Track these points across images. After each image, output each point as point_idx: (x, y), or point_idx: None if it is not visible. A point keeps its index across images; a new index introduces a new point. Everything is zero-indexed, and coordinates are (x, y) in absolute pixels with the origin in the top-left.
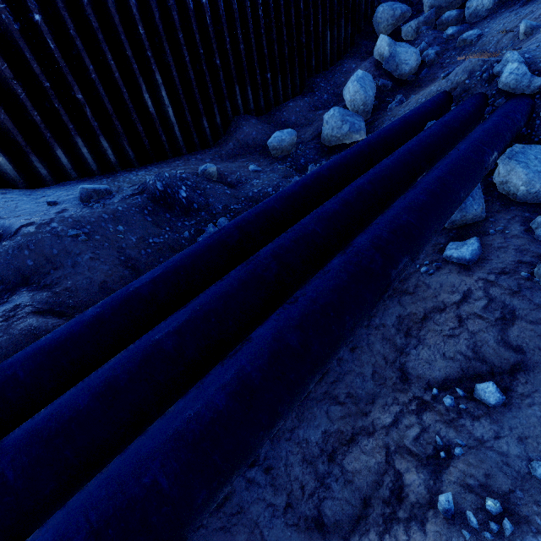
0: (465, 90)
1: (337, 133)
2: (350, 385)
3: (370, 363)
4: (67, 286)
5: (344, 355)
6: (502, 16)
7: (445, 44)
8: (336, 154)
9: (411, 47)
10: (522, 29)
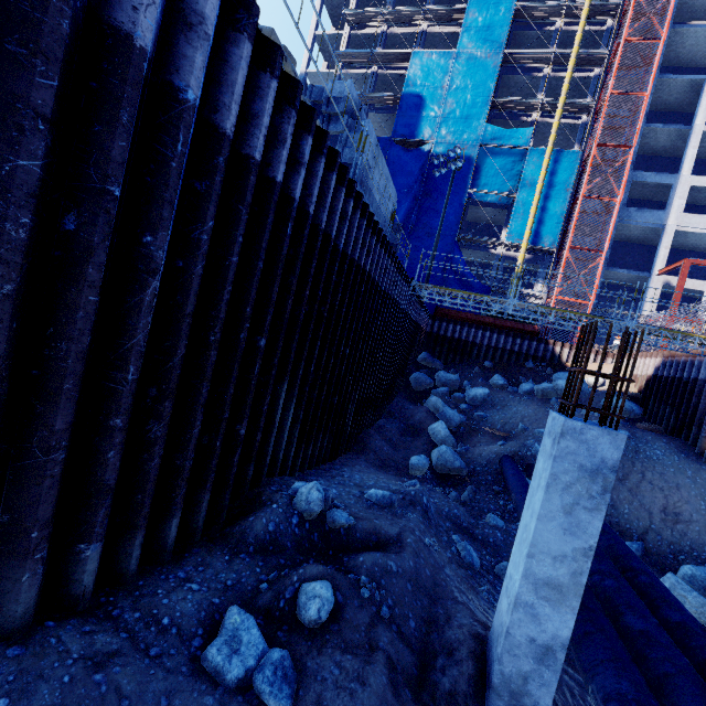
0: (521, 459)
1: (450, 465)
2: None
3: None
4: (464, 600)
5: None
6: (492, 410)
7: (464, 413)
8: (448, 481)
9: (455, 411)
10: (520, 427)
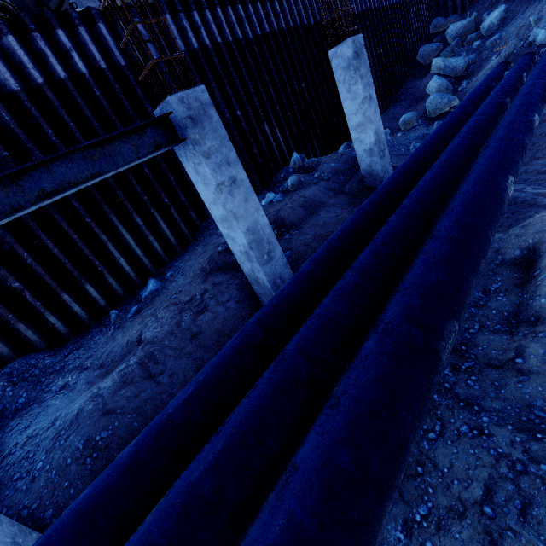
0: (515, 56)
1: (440, 106)
2: (541, 153)
3: (545, 144)
4: None
5: (530, 148)
6: (510, 24)
7: (477, 50)
8: (441, 118)
9: (458, 57)
10: (532, 21)
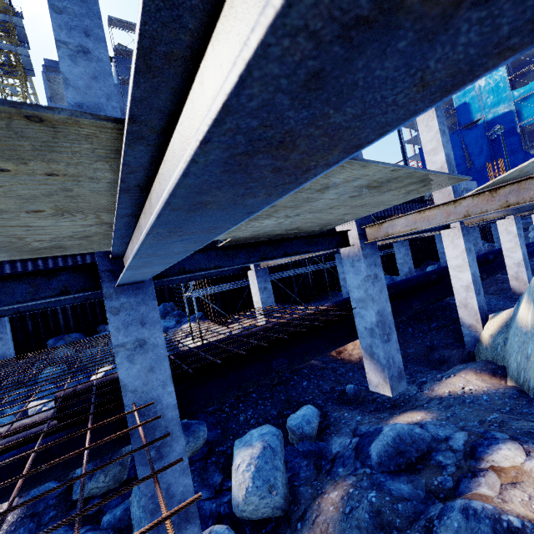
0: None
1: None
2: None
3: None
4: None
5: None
6: None
7: None
8: None
9: None
10: None
